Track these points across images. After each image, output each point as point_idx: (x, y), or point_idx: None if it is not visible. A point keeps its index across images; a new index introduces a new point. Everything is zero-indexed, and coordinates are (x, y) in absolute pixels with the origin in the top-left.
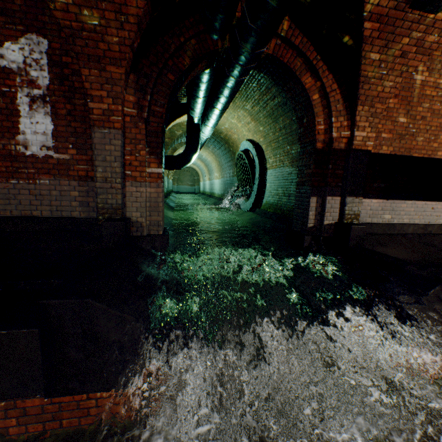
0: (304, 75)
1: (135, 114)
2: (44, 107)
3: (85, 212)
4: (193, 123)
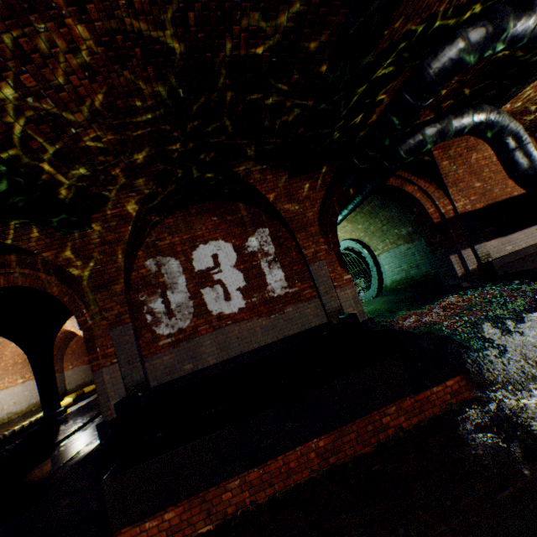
0: (405, 186)
1: (326, 248)
2: (276, 264)
3: (318, 320)
4: None
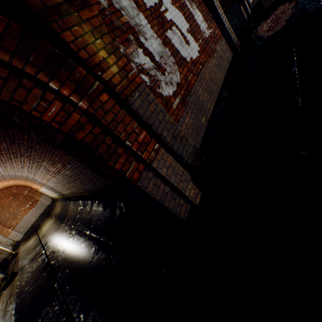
0: None
1: None
2: (193, 5)
3: (230, 55)
4: None
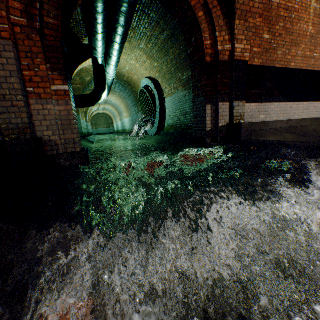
0: None
1: (25, 23)
2: None
3: None
4: (98, 64)
